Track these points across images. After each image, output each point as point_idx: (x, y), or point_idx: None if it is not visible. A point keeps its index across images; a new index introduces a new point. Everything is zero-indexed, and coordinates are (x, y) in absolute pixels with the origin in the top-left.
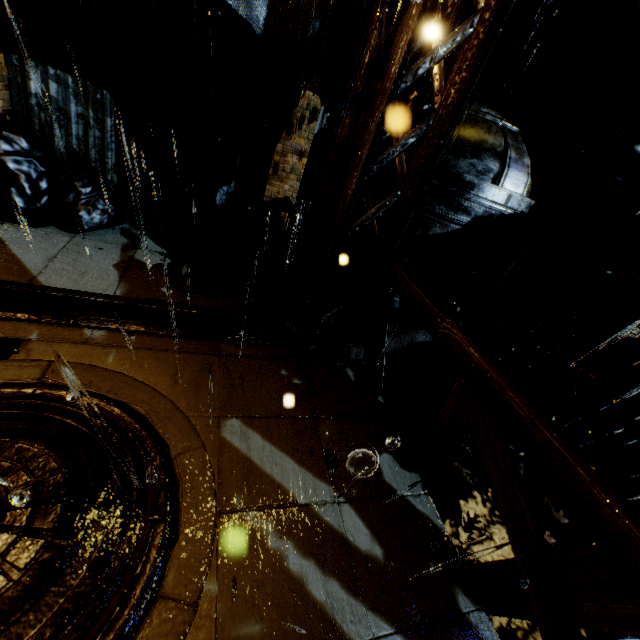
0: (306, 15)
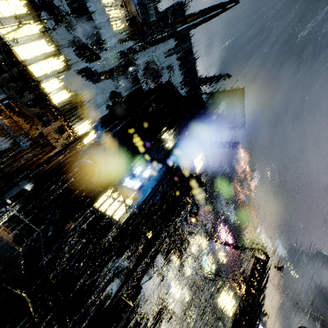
0: (3, 154)
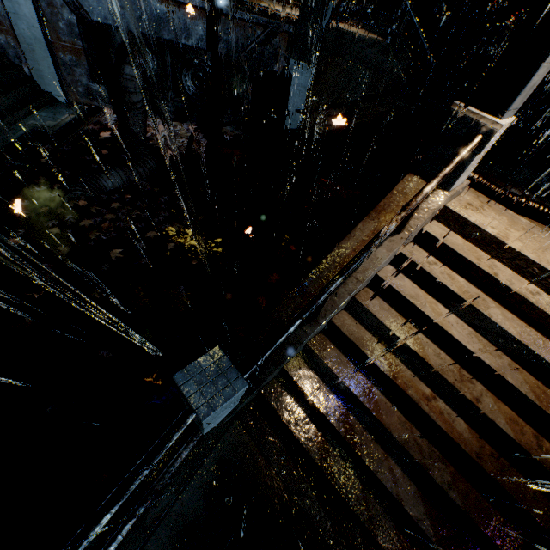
0: None
